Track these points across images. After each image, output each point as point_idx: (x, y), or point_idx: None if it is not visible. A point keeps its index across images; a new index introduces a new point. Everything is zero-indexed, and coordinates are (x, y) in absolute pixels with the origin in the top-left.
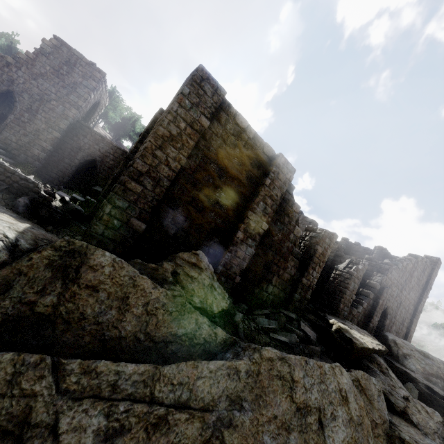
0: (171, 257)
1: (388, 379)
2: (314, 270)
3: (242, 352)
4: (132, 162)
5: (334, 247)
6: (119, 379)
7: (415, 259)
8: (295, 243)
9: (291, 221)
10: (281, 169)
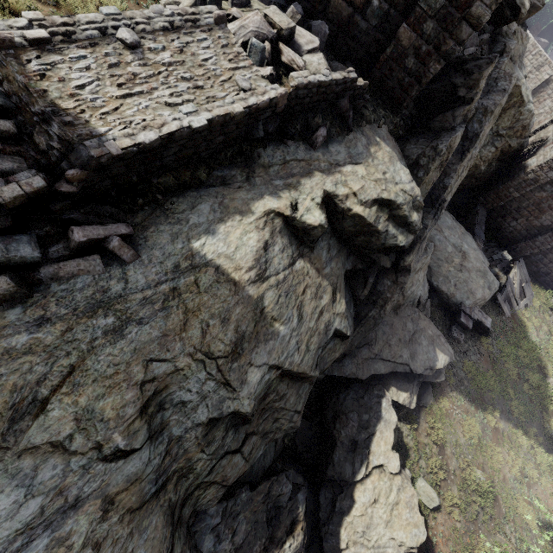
0: (474, 81)
1: None
2: None
3: (483, 119)
4: None
5: None
6: (451, 183)
7: None
8: None
9: None
10: None
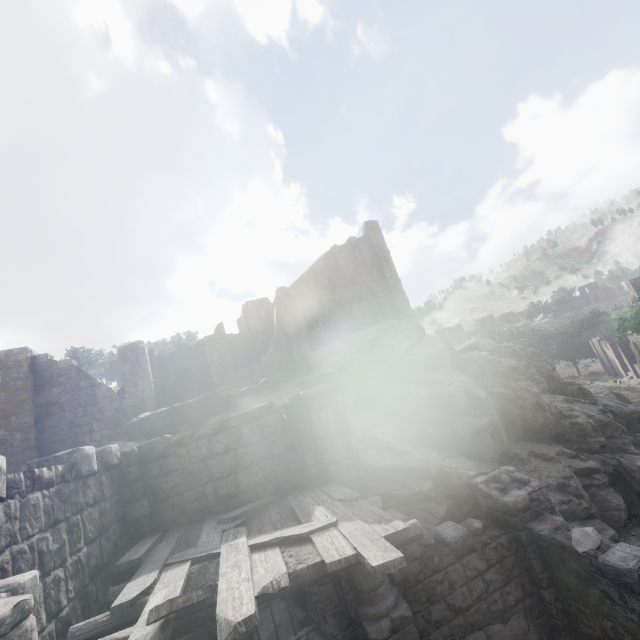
0: None
1: (235, 412)
2: (137, 385)
3: None
4: None
5: (263, 313)
6: None
7: (325, 253)
8: (93, 385)
9: (70, 376)
10: (7, 361)
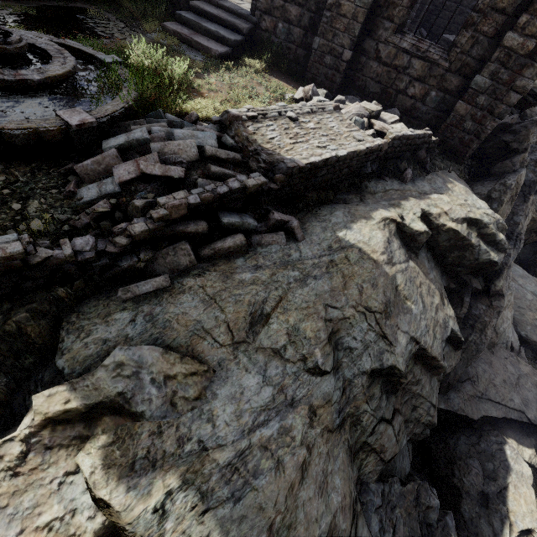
0: (523, 136)
1: None
2: None
3: (536, 169)
4: (536, 50)
5: None
6: (521, 220)
7: None
8: None
9: None
10: None
